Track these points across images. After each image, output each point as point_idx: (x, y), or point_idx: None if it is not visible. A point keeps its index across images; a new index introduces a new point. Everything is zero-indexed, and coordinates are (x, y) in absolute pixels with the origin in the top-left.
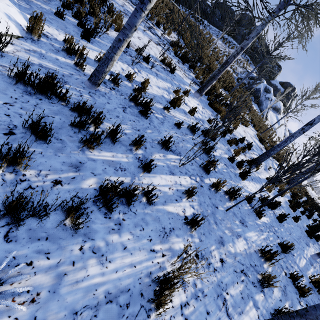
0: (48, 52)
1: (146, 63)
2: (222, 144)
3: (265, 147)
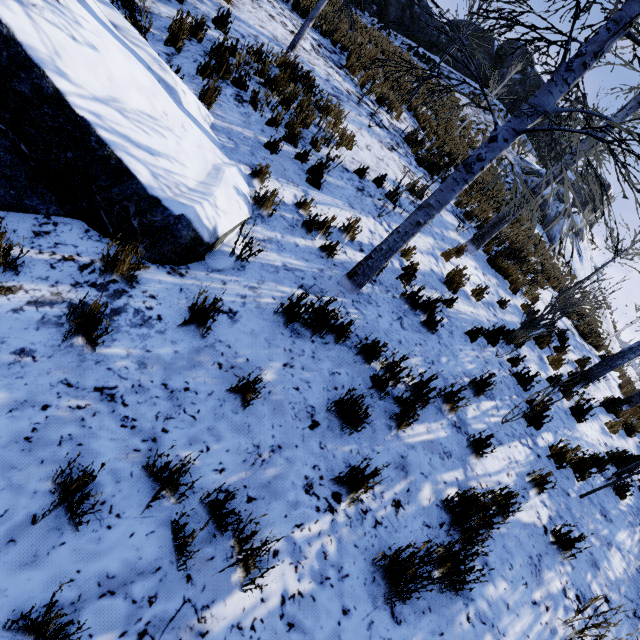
0: (283, 235)
1: (391, 203)
2: (529, 348)
3: (574, 325)
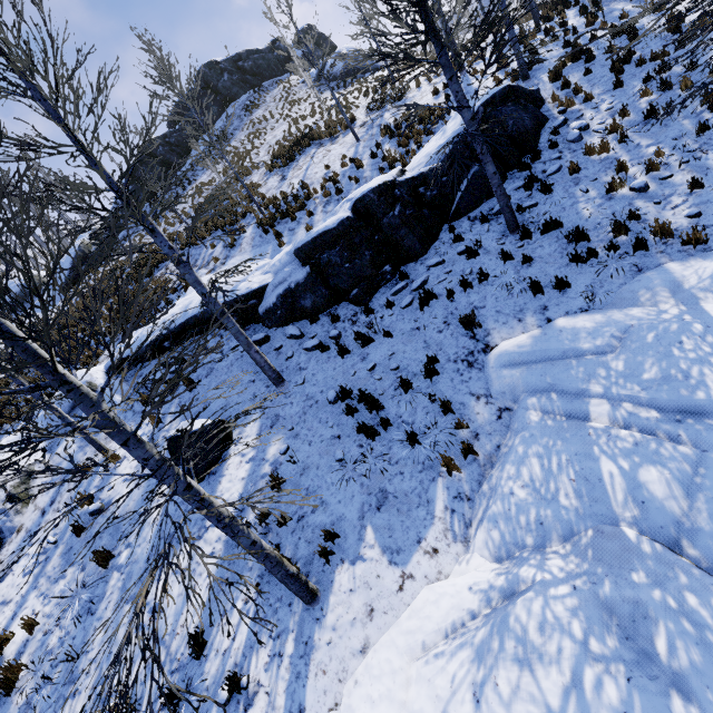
0: None
1: None
2: None
3: None
